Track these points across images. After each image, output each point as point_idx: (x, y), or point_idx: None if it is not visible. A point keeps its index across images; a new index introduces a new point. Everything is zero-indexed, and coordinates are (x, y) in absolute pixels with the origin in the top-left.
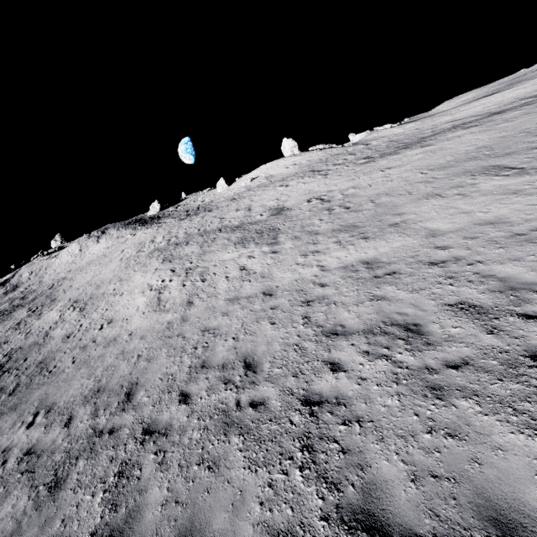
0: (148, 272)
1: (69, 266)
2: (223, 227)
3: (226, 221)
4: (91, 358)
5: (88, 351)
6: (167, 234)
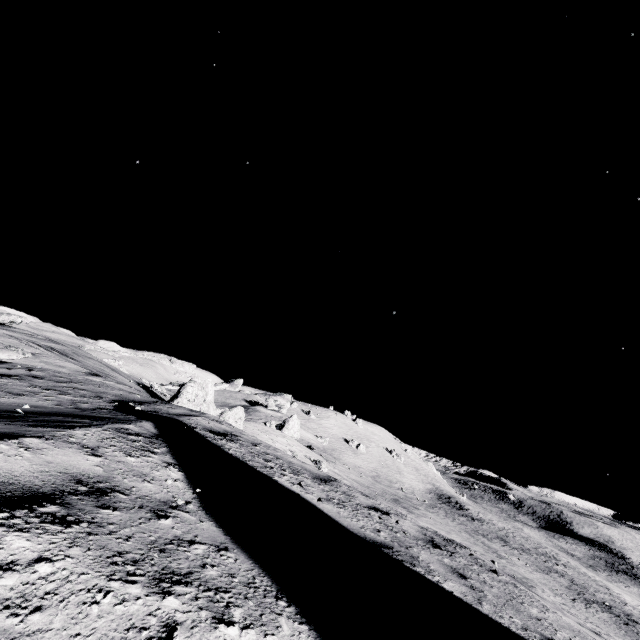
0: None
1: None
2: None
3: None
4: None
5: None
6: None
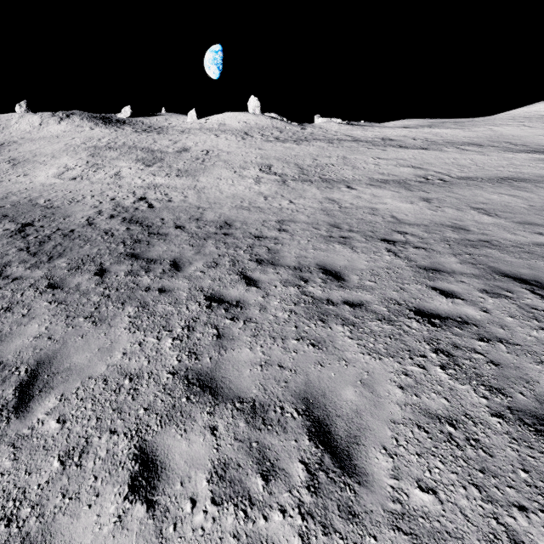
0: (74, 158)
1: (24, 134)
2: (146, 148)
3: (154, 144)
4: (2, 185)
5: (3, 182)
6: (113, 138)
